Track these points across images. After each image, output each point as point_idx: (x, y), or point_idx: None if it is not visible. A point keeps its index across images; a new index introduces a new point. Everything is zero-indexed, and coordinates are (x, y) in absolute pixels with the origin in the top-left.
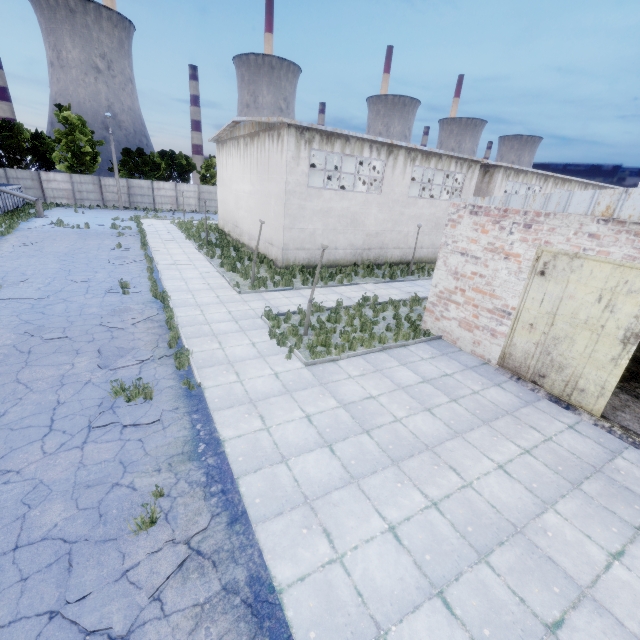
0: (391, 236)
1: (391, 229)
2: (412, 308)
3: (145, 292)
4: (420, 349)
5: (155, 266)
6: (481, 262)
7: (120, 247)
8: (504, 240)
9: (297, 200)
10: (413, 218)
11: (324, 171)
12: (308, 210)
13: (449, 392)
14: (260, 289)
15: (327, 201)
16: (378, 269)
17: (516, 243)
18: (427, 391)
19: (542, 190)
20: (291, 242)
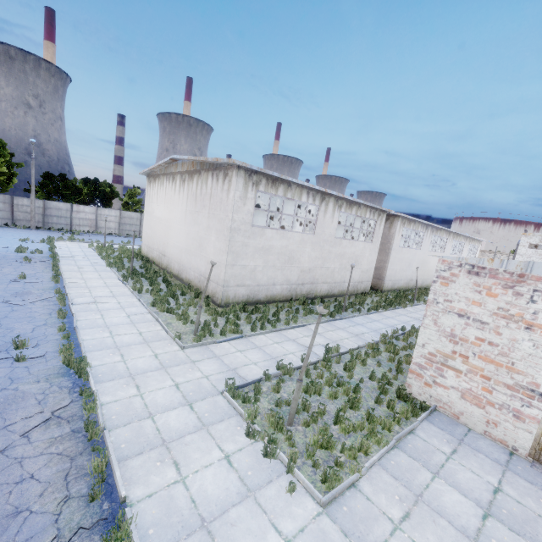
0: (321, 272)
1: (321, 265)
2: (375, 358)
3: (51, 354)
4: (431, 434)
5: (68, 306)
6: (490, 328)
7: (24, 277)
8: (523, 307)
9: (241, 237)
10: (338, 256)
11: (267, 211)
12: (251, 247)
13: (532, 537)
14: (207, 340)
15: (269, 239)
16: (312, 304)
17: (541, 313)
18: (508, 541)
19: (424, 235)
20: (232, 279)
